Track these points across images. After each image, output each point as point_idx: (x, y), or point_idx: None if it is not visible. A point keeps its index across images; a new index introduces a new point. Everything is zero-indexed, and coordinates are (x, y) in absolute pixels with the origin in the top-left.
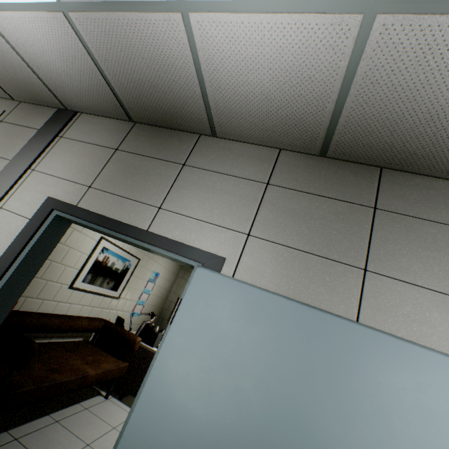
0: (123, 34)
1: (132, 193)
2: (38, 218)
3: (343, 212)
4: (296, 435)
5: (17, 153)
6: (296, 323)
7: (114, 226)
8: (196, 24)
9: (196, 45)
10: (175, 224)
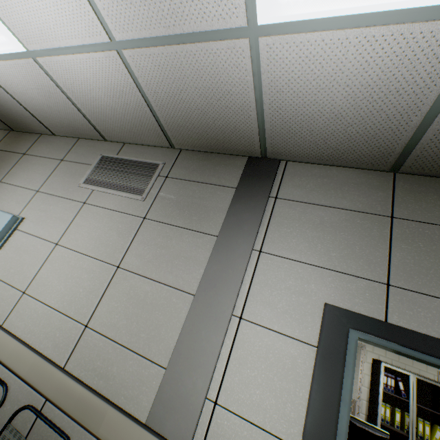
0: None
1: None
2: (331, 346)
3: None
4: None
5: (221, 226)
6: None
7: None
8: None
9: None
10: None
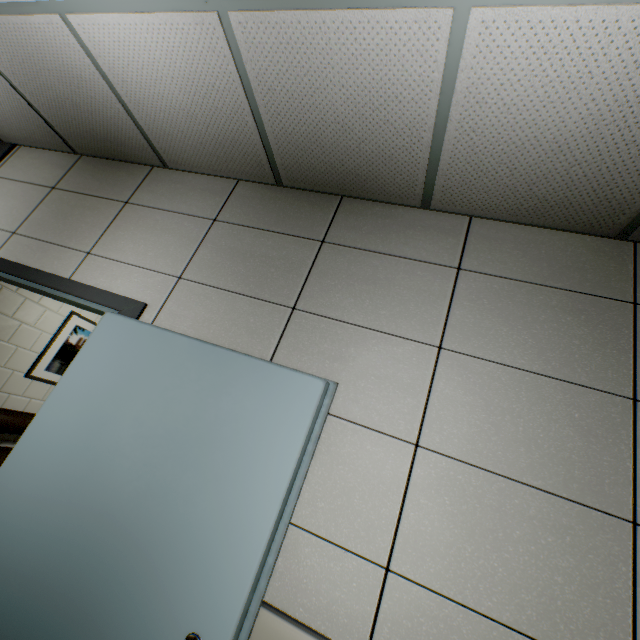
0: (17, 42)
1: (62, 238)
2: None
3: (288, 248)
4: (154, 465)
5: None
6: (187, 359)
7: (31, 275)
8: (79, 27)
9: (92, 53)
10: (101, 271)
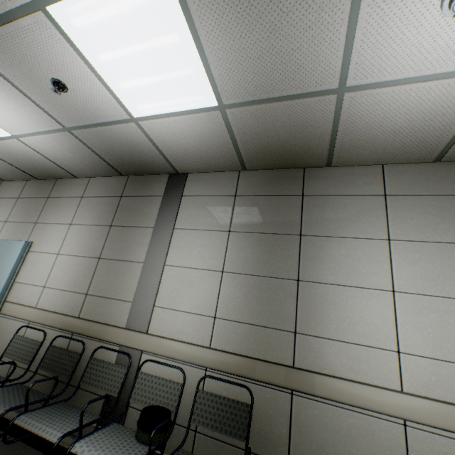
0: None
1: None
2: None
3: (38, 202)
4: None
5: None
6: None
7: None
8: None
9: None
10: None
